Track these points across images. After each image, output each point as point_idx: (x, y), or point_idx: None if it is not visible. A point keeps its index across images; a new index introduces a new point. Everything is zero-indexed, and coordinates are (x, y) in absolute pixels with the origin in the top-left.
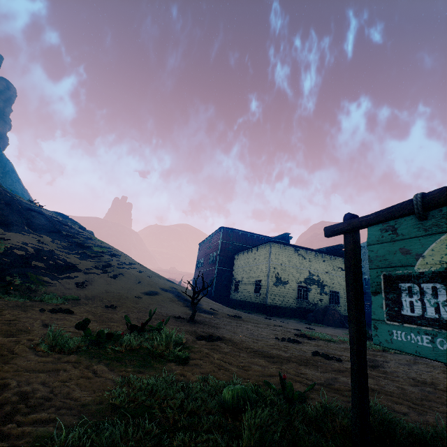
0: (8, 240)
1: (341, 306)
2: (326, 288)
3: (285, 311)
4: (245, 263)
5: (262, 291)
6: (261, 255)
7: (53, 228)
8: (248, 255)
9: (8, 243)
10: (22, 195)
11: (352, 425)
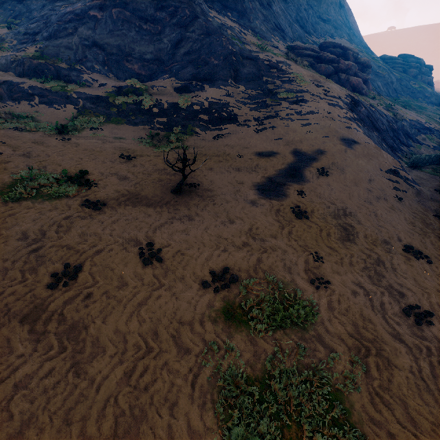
0: (199, 97)
1: None
2: None
3: None
4: None
5: None
6: None
7: (256, 76)
8: None
9: (194, 100)
10: (334, 22)
11: None
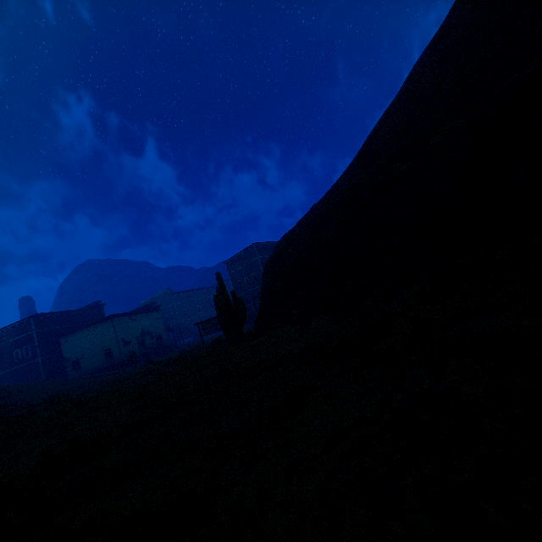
0: None
1: (164, 341)
2: (154, 335)
3: (135, 360)
4: (82, 342)
5: (116, 355)
6: (104, 330)
7: None
8: (85, 334)
9: None
10: None
11: (203, 346)
